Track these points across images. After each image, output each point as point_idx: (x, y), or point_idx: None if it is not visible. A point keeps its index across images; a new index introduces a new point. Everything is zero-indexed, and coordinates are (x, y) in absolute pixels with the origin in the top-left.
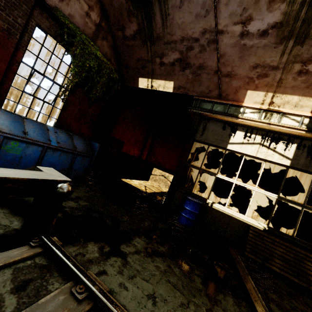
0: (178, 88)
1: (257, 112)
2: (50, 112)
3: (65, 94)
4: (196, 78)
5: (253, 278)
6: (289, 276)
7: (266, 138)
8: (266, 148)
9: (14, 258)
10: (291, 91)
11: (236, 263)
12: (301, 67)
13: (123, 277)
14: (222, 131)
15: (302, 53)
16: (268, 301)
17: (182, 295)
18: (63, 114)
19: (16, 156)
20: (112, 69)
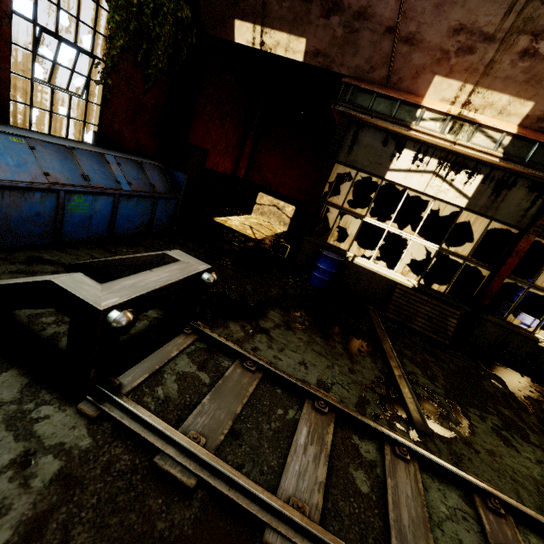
0: (314, 55)
1: (441, 119)
2: (84, 114)
3: (107, 77)
4: (350, 37)
5: (391, 339)
6: (428, 333)
7: (445, 164)
8: (440, 180)
9: (183, 346)
10: (501, 86)
11: (376, 326)
12: (529, 42)
13: (274, 351)
14: (381, 149)
15: (538, 17)
16: (402, 357)
17: (327, 360)
18: (105, 114)
19: (85, 215)
20: None
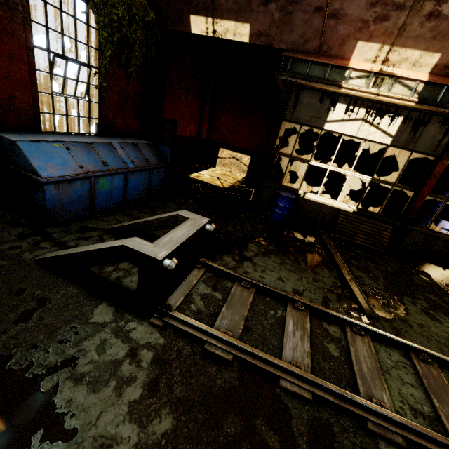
0: (258, 36)
1: (366, 76)
2: (88, 112)
3: (102, 82)
4: (285, 18)
5: (340, 253)
6: (368, 245)
7: (371, 112)
8: (369, 125)
9: (198, 276)
10: (413, 44)
11: (328, 245)
12: (433, 6)
13: (258, 272)
14: (318, 105)
15: None
16: (350, 266)
17: (296, 274)
18: (102, 109)
19: (107, 191)
20: (145, 6)
